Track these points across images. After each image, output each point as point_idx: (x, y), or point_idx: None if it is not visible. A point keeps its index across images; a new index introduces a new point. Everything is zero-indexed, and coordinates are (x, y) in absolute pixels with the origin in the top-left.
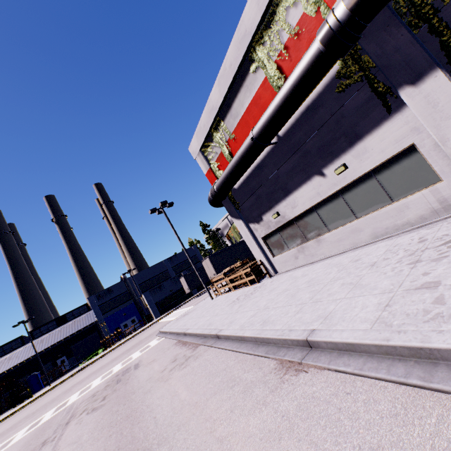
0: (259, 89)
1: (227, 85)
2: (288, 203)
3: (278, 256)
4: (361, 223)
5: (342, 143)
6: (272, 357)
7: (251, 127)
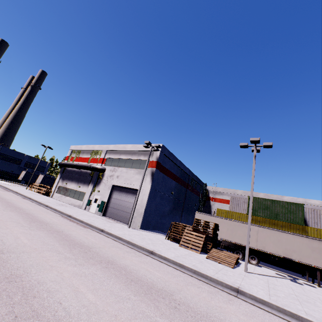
0: (88, 158)
1: (86, 149)
2: (70, 183)
3: (57, 193)
4: (72, 199)
5: (83, 182)
6: (24, 197)
7: (81, 161)
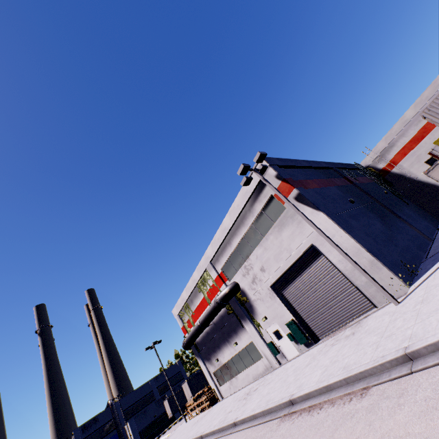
0: (202, 299)
1: (190, 293)
2: (221, 354)
3: (222, 386)
4: (248, 370)
5: (234, 333)
6: None
7: (201, 312)
